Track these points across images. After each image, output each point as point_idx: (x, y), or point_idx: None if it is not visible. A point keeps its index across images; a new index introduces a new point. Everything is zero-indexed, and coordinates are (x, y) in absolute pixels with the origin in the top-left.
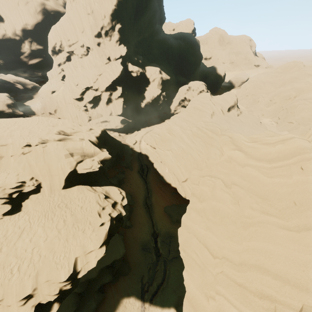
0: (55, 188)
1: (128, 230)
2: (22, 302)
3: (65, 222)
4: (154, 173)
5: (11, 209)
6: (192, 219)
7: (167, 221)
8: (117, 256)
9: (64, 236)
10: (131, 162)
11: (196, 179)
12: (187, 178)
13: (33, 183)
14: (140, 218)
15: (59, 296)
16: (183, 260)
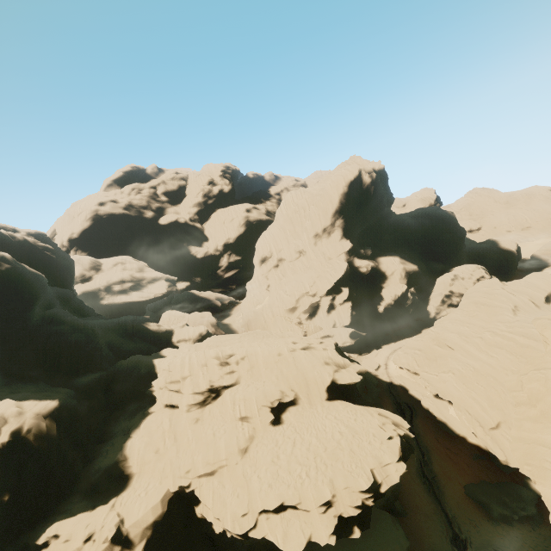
0: (315, 400)
1: (401, 521)
2: (322, 508)
3: (341, 434)
4: (426, 418)
5: (272, 420)
6: (528, 429)
7: (478, 516)
8: (397, 548)
9: (346, 447)
10: (379, 397)
11: (515, 384)
12: (500, 422)
13: (290, 393)
14: (418, 500)
15: (356, 521)
16: (531, 475)
